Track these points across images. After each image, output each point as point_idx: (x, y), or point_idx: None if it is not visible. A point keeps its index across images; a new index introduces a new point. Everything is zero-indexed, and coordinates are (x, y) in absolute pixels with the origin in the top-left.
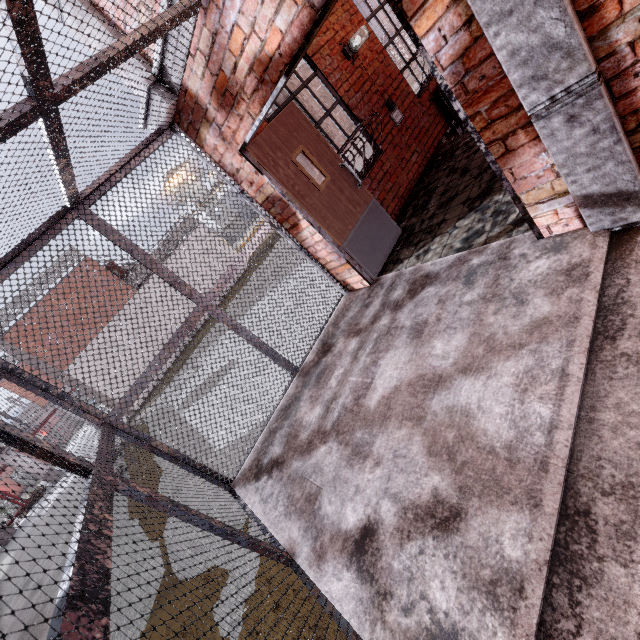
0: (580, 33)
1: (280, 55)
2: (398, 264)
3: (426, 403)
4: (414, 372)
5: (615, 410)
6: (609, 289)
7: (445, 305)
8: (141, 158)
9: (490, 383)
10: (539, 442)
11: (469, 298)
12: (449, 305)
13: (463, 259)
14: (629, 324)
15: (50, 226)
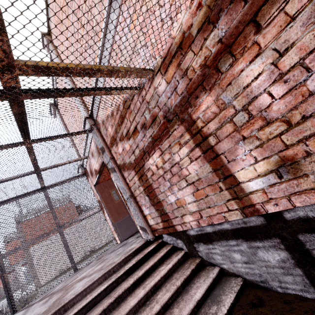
0: (126, 187)
1: (97, 170)
2: (130, 237)
3: (74, 285)
4: (85, 274)
5: (91, 294)
6: (133, 258)
7: (114, 254)
8: (70, 180)
9: (86, 280)
10: (68, 298)
11: (118, 253)
12: (115, 254)
13: (134, 240)
14: (121, 269)
15: (33, 191)
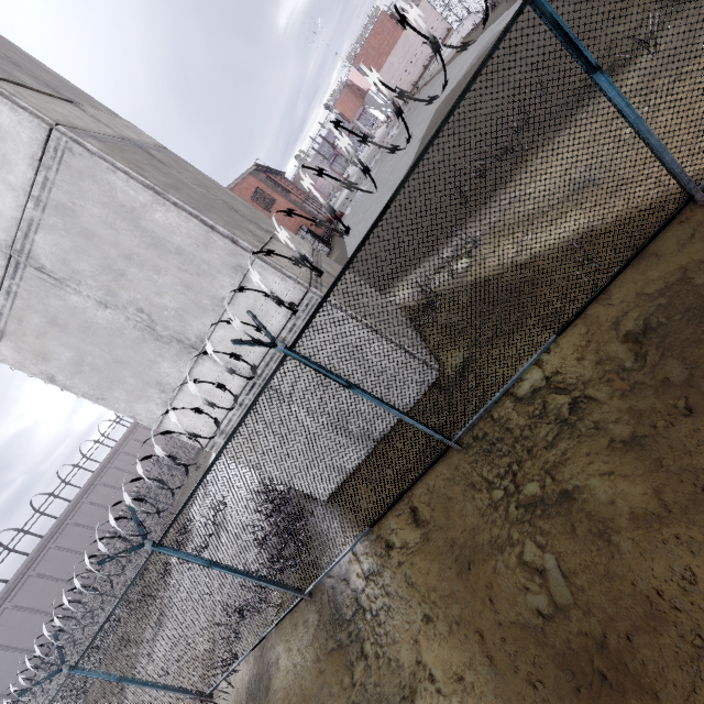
0: None
1: None
2: None
3: None
4: None
5: None
6: None
7: None
8: None
9: None
10: None
11: None
12: None
13: None
14: None
15: None
